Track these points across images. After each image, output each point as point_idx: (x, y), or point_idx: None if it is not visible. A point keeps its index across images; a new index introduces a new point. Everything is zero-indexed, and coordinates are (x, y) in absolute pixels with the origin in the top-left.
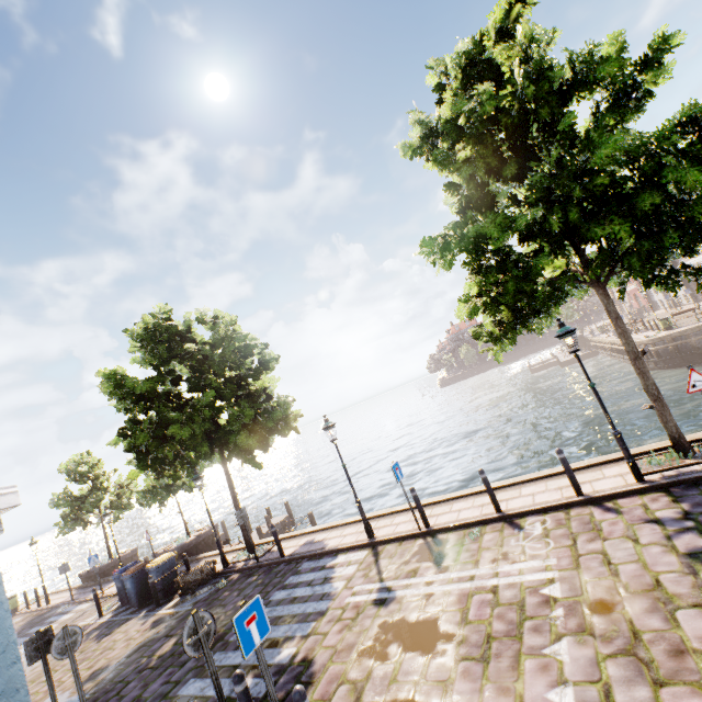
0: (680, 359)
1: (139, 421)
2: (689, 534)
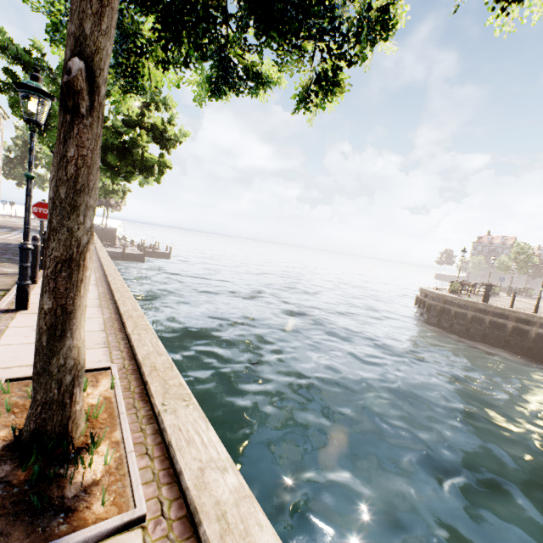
0: (420, 312)
1: (45, 155)
2: (6, 243)
